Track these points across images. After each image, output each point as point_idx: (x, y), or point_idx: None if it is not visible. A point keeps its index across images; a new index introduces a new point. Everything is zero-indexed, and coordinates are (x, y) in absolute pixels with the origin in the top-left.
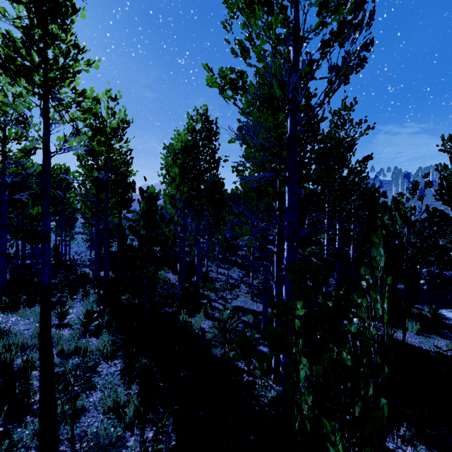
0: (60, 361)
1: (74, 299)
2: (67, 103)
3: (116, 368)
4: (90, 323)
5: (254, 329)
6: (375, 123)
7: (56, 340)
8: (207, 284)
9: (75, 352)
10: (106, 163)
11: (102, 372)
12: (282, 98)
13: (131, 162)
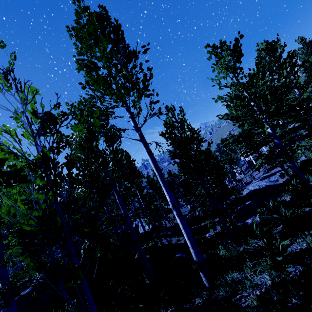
0: None
1: None
2: None
3: None
4: None
5: None
6: None
7: None
8: None
9: None
10: None
11: None
12: None
13: None
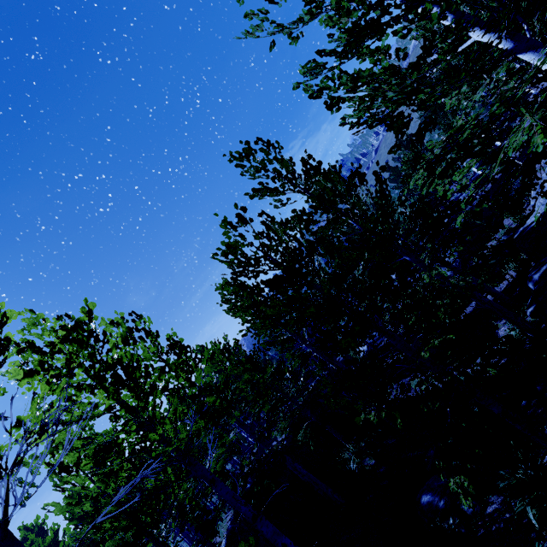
0: None
1: None
2: None
3: None
4: None
5: None
6: None
7: None
8: None
9: None
10: None
11: None
12: None
13: None
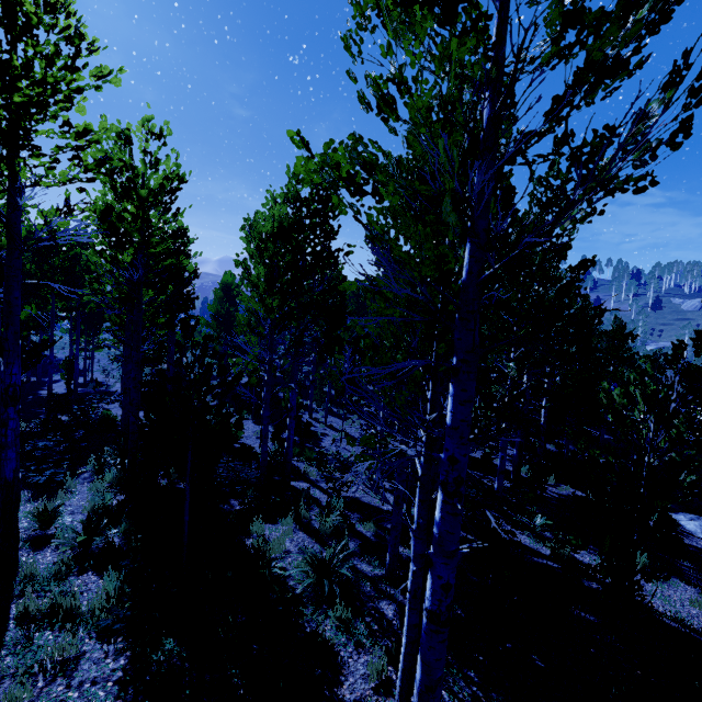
0: (16, 639)
1: (80, 472)
2: (55, 150)
3: (116, 662)
4: (92, 541)
5: (375, 554)
6: (605, 204)
7: (21, 584)
8: (307, 452)
9: (51, 615)
10: (141, 249)
11: (86, 674)
12: (459, 231)
13: (184, 250)
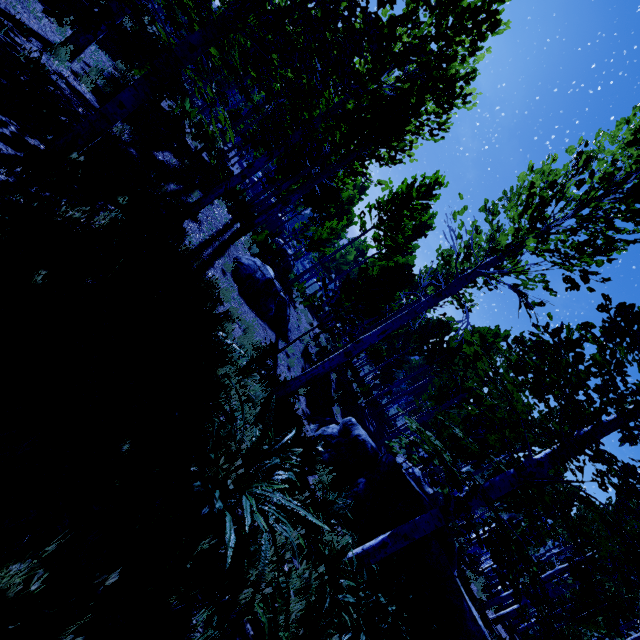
0: None
1: None
2: None
3: None
4: None
5: None
6: None
7: None
8: None
9: None
10: None
11: None
12: None
13: None
